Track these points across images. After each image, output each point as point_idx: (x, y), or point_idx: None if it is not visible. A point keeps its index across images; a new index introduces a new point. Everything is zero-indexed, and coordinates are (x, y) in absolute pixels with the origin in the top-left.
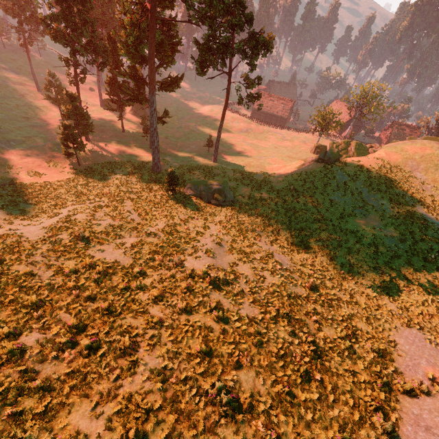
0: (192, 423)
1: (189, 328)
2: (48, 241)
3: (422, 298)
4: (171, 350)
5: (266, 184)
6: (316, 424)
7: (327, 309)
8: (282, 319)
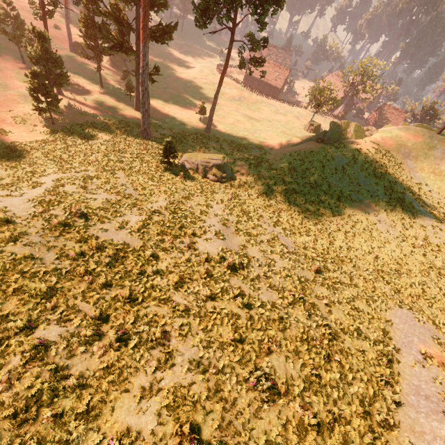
0: (238, 411)
1: (217, 316)
2: (40, 218)
3: (411, 281)
4: (204, 339)
5: (264, 161)
6: (341, 401)
7: (333, 292)
8: (298, 303)
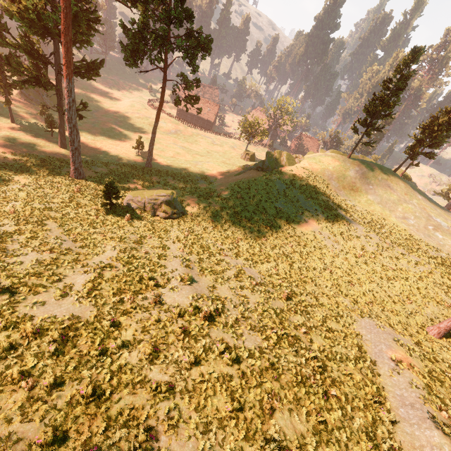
0: None
1: (208, 384)
2: None
3: (362, 289)
4: (199, 421)
5: (212, 192)
6: (351, 442)
7: (306, 317)
8: (282, 340)
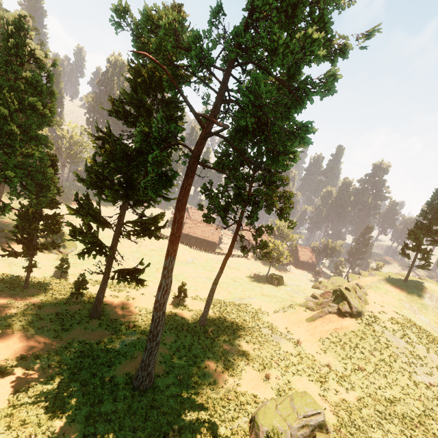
0: None
1: None
2: None
3: None
4: None
5: (314, 362)
6: None
7: None
8: None
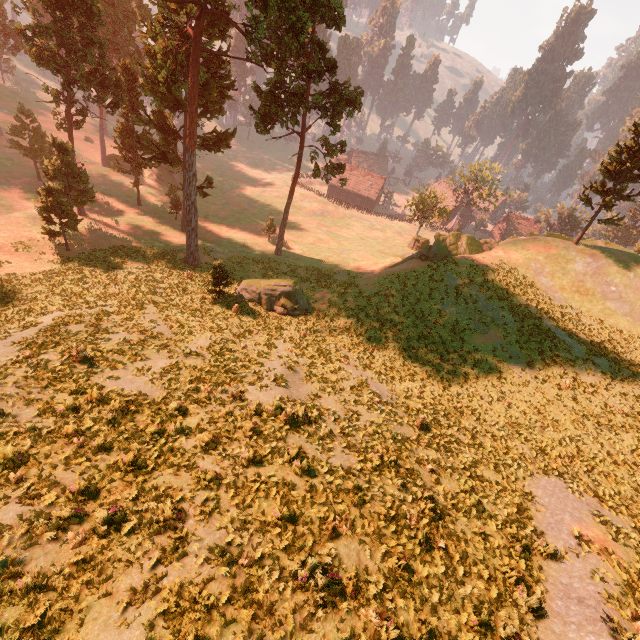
0: (277, 620)
1: (261, 485)
2: (25, 364)
3: (559, 436)
4: (237, 518)
5: (352, 287)
6: (445, 607)
7: (444, 455)
8: (388, 469)
